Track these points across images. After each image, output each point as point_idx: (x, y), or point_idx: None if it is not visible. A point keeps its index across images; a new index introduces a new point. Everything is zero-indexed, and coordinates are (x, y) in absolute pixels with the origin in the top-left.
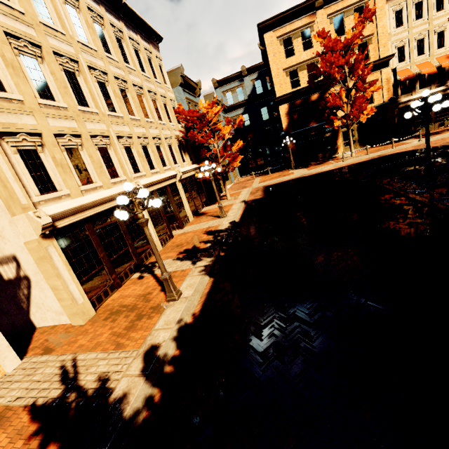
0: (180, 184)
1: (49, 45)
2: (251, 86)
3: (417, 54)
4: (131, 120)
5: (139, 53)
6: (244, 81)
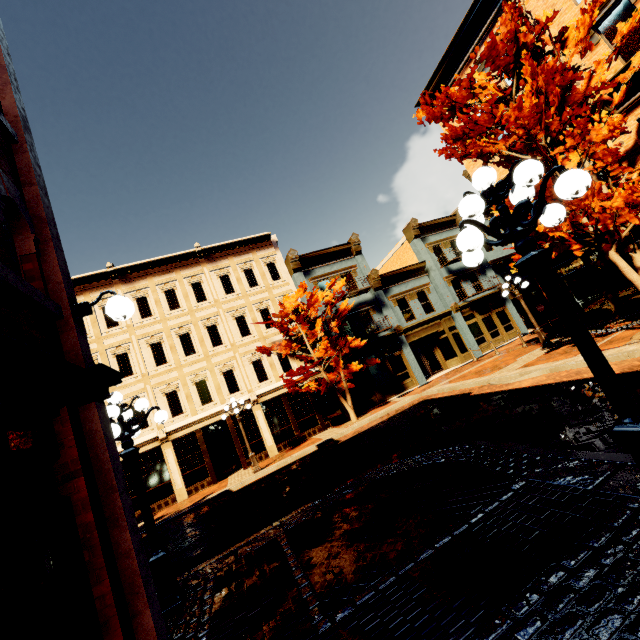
0: (260, 408)
1: (105, 347)
2: None
3: None
4: (189, 360)
5: (230, 275)
6: None
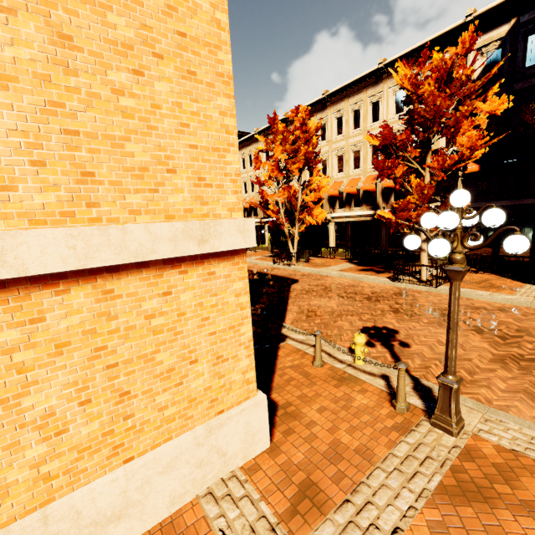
0: None
1: None
2: None
3: (252, 190)
4: None
5: None
6: None
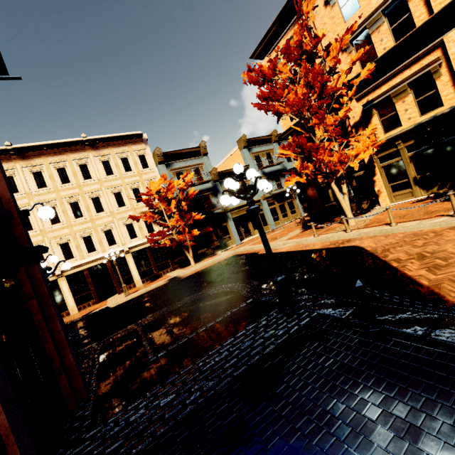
0: (131, 256)
1: None
2: None
3: None
4: (78, 221)
5: (110, 161)
6: None
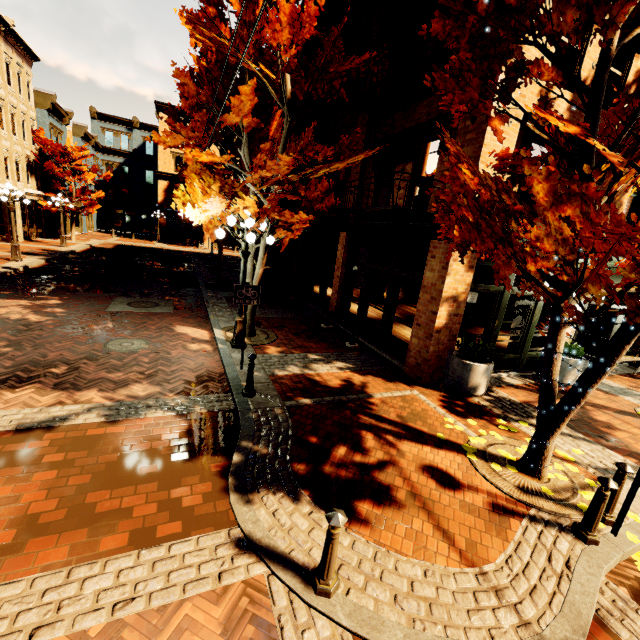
0: (19, 202)
1: None
2: (141, 142)
3: None
4: None
5: (10, 67)
6: (133, 132)
